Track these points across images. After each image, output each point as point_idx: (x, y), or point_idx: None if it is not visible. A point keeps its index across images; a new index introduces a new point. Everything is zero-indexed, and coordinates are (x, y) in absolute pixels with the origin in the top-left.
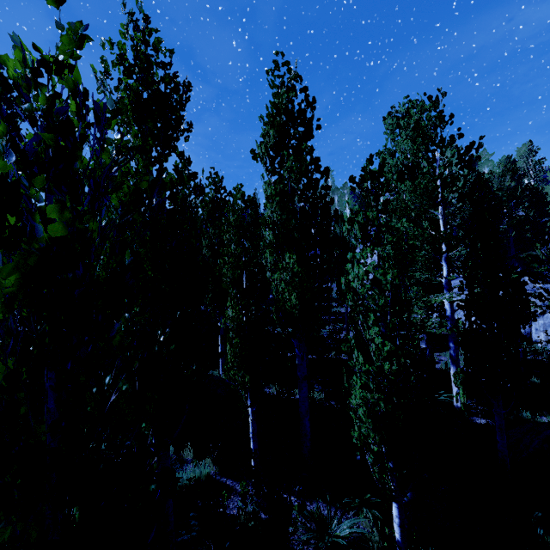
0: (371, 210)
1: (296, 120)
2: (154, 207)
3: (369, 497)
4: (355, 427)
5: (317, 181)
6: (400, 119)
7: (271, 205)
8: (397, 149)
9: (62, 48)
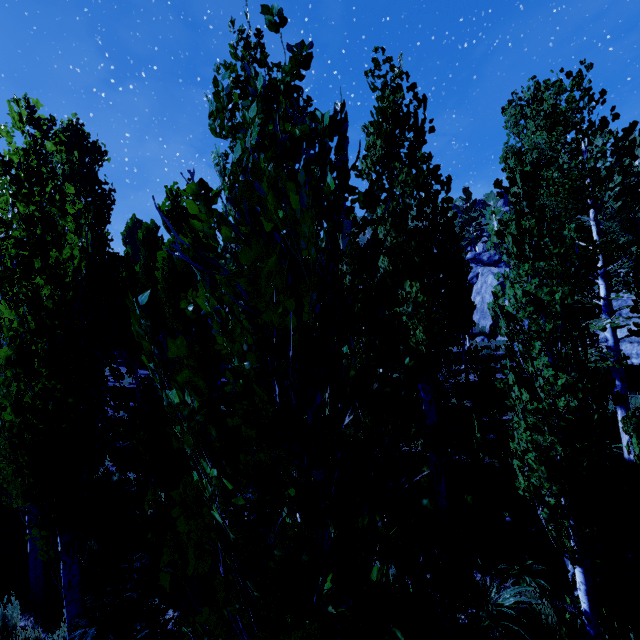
0: (528, 218)
1: (406, 125)
2: (368, 224)
3: (530, 564)
4: (519, 477)
5: (437, 194)
6: (526, 107)
7: (384, 228)
8: (523, 146)
9: (290, 70)
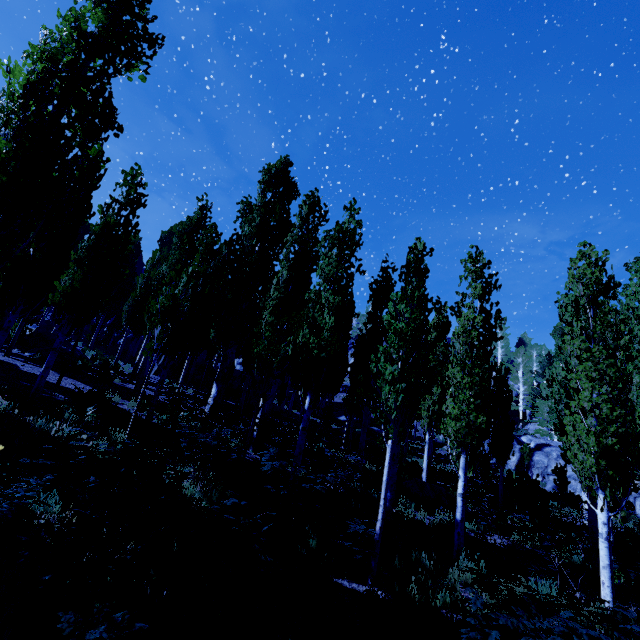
0: None
1: None
2: None
3: None
4: None
5: None
6: None
7: None
8: None
9: None
